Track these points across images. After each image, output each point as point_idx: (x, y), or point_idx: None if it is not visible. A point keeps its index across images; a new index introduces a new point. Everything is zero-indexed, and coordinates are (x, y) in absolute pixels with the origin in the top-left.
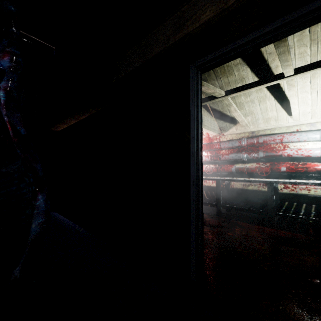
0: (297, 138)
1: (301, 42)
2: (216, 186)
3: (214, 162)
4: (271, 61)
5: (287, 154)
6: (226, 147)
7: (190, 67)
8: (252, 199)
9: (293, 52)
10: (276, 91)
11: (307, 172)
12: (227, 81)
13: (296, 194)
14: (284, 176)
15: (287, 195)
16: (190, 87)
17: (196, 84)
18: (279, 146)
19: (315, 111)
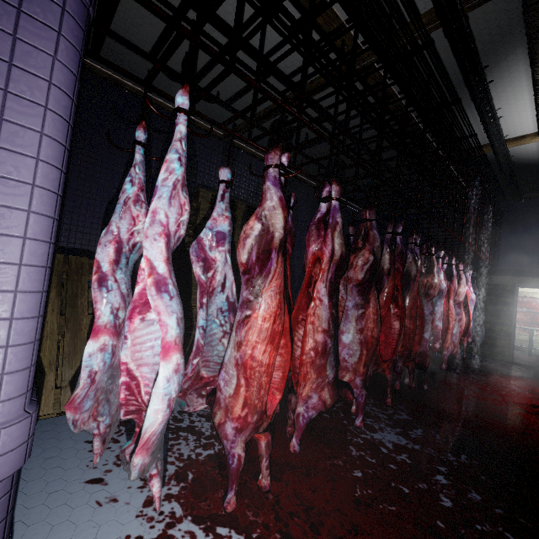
0: None
1: None
2: None
3: None
4: None
5: None
6: None
7: (515, 286)
8: None
9: None
10: None
11: None
12: None
13: None
14: None
15: None
16: (515, 293)
17: (517, 292)
18: (538, 305)
19: None
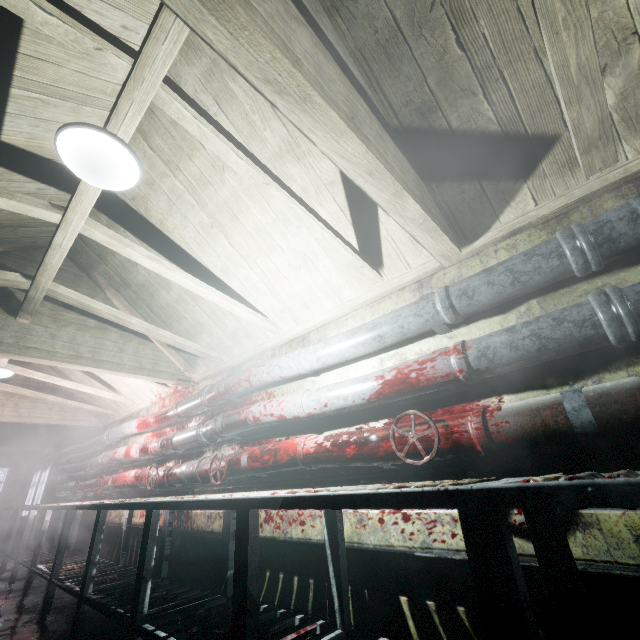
0: (268, 373)
1: (158, 171)
2: (94, 528)
3: (178, 455)
4: (147, 213)
5: (253, 417)
6: (186, 412)
7: None
8: (216, 566)
9: (161, 190)
10: (199, 272)
11: (279, 464)
12: (119, 262)
13: (283, 541)
14: (267, 482)
15: (270, 546)
16: None
17: None
18: (263, 397)
19: (288, 305)
